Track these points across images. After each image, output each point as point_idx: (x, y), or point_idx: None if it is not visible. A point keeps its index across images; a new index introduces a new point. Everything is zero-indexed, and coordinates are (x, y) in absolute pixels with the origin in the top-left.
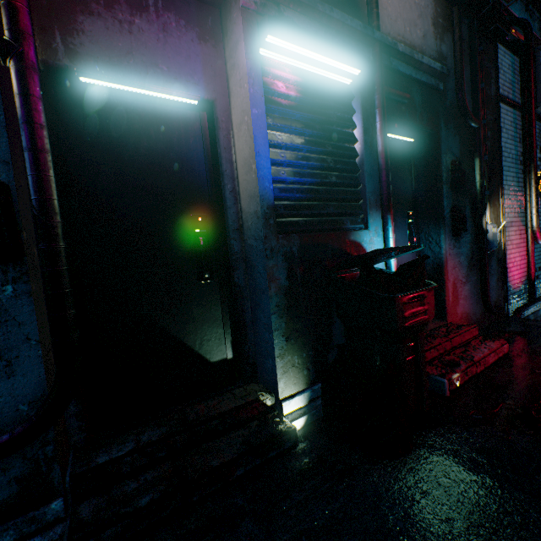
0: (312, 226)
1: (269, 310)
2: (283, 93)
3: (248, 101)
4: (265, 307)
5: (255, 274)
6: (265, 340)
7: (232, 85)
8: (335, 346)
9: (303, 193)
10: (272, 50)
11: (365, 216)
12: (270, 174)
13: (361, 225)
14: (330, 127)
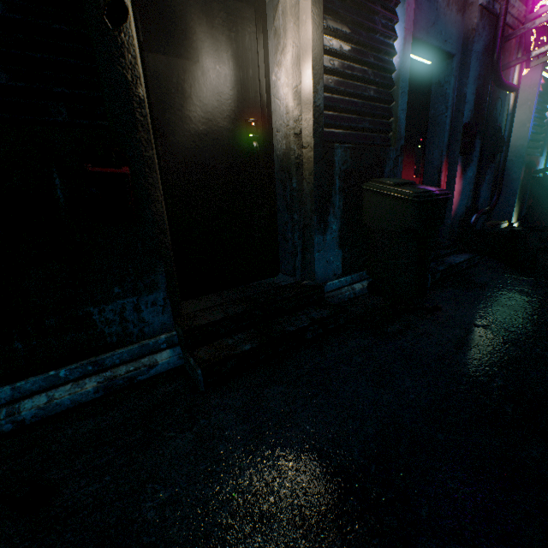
0: (529, 153)
1: (516, 187)
2: (538, 90)
3: (533, 96)
4: (513, 186)
5: (509, 173)
6: (507, 200)
7: (521, 86)
8: (529, 205)
9: (531, 137)
10: (543, 70)
11: (541, 150)
12: (531, 129)
13: (538, 154)
14: (542, 104)
